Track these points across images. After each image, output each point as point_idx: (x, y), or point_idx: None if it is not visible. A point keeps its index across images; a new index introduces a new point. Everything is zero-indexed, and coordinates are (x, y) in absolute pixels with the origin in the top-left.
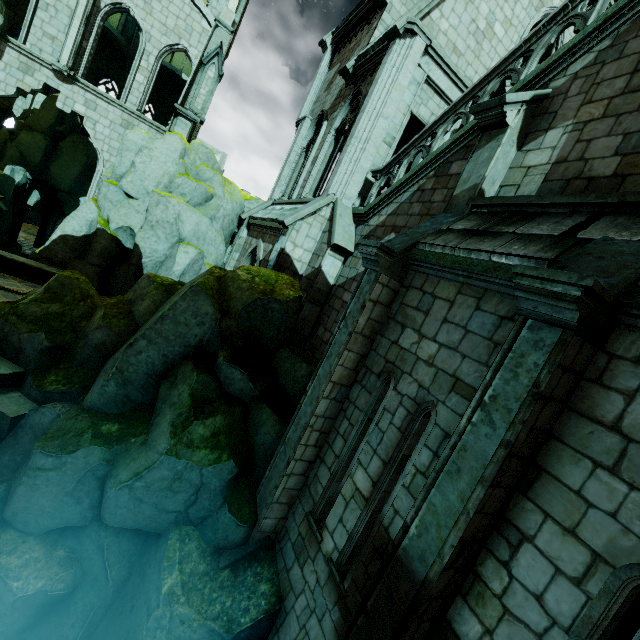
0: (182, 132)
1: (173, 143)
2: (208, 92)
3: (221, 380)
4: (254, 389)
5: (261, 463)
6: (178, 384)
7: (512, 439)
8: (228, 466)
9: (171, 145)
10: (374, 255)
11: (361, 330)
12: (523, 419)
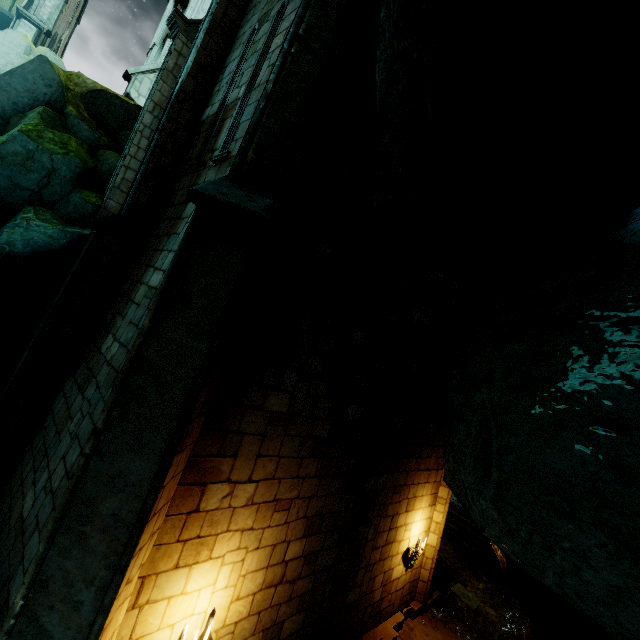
0: (27, 34)
1: (16, 38)
2: (54, 6)
3: (69, 126)
4: (99, 140)
5: (107, 182)
6: (28, 116)
7: (213, 11)
8: (76, 161)
9: (14, 40)
10: (173, 17)
11: (171, 70)
12: (217, 2)
